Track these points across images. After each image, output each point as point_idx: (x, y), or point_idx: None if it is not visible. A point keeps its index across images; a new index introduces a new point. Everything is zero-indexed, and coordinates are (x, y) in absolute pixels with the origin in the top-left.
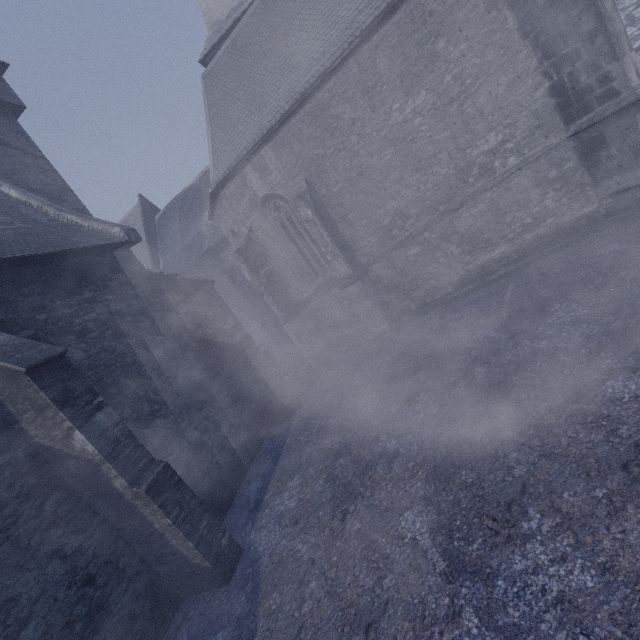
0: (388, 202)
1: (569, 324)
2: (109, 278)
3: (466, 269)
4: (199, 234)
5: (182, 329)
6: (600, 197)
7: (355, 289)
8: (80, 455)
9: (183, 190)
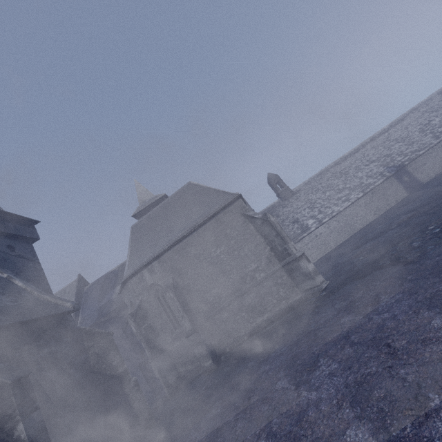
0: (212, 290)
1: (278, 356)
2: (56, 331)
3: (252, 326)
4: (110, 300)
5: (87, 364)
6: (301, 292)
7: (193, 337)
8: (14, 441)
9: (107, 273)
